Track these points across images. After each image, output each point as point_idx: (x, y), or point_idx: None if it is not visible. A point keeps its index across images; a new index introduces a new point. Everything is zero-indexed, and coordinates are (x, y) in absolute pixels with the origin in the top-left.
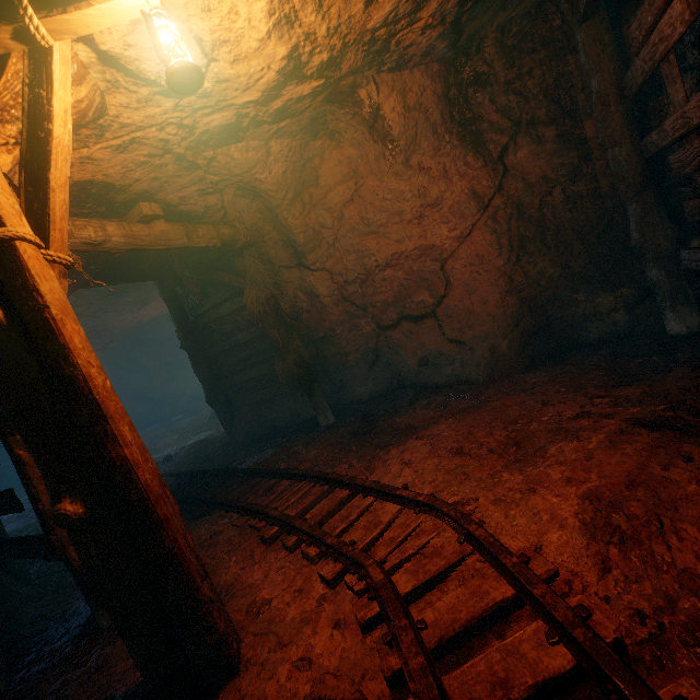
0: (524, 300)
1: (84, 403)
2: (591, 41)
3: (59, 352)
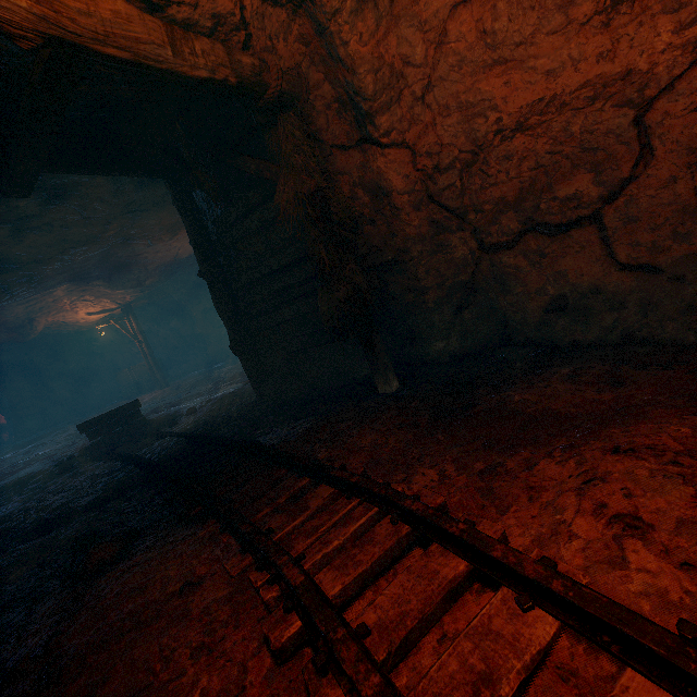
0: None
1: None
2: None
3: None
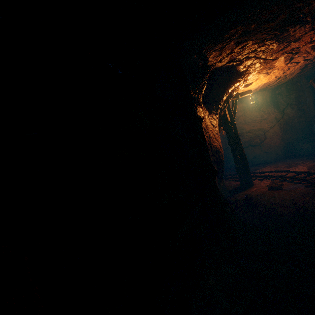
0: (285, 143)
1: (240, 144)
2: (307, 92)
3: (238, 137)
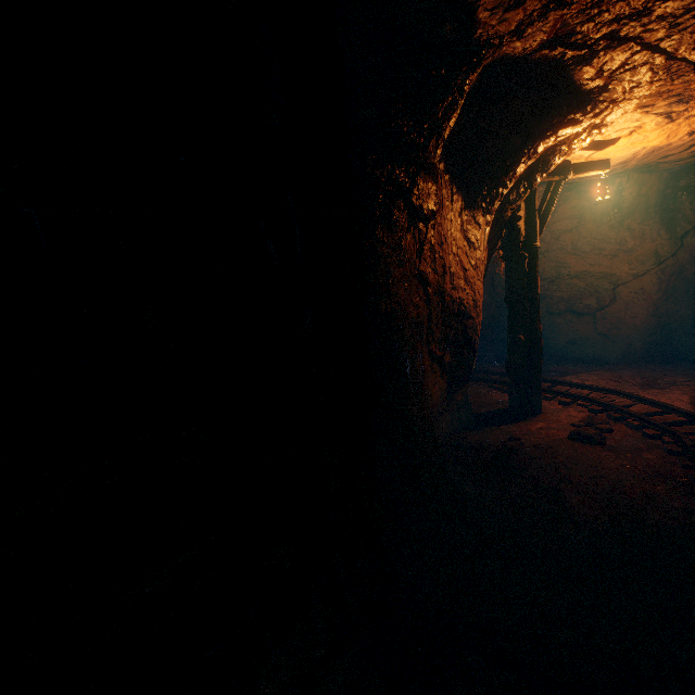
0: (660, 323)
1: (535, 306)
2: None
3: (535, 288)
